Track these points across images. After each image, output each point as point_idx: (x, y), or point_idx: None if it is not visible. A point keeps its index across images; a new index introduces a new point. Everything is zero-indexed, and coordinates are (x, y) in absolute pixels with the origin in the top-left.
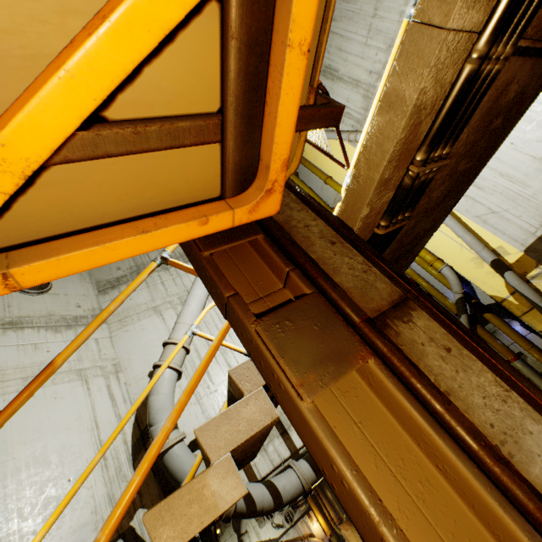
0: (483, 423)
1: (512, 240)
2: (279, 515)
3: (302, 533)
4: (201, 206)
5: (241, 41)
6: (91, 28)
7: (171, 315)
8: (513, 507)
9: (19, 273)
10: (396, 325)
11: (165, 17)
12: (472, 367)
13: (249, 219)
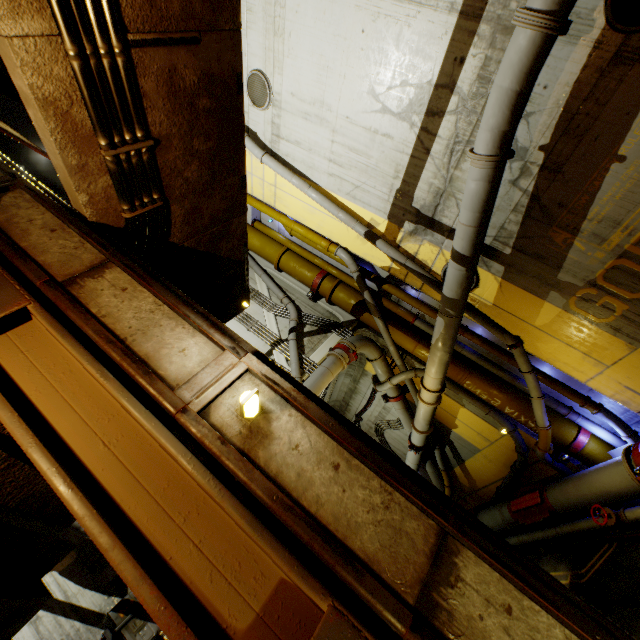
0: (125, 327)
1: (378, 211)
2: None
3: None
4: None
5: None
6: None
7: None
8: (98, 362)
9: None
10: (85, 282)
11: None
12: (140, 297)
13: None
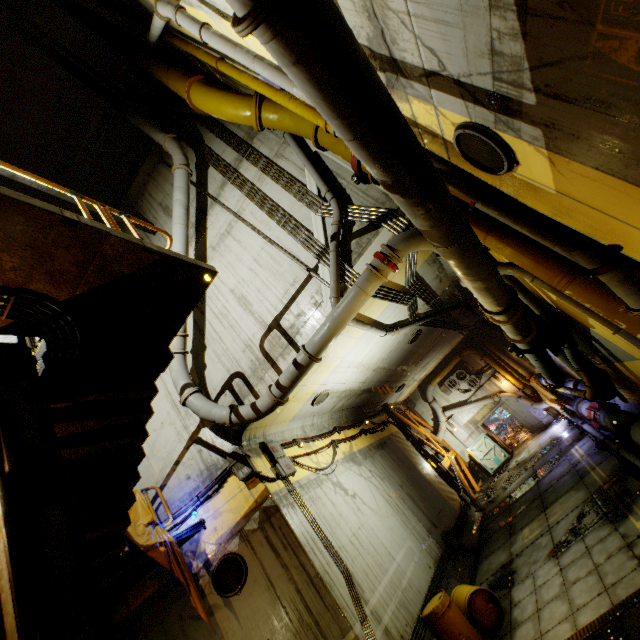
0: None
1: None
2: (461, 383)
3: (491, 392)
4: None
5: None
6: None
7: None
8: None
9: None
10: None
11: None
12: None
13: None
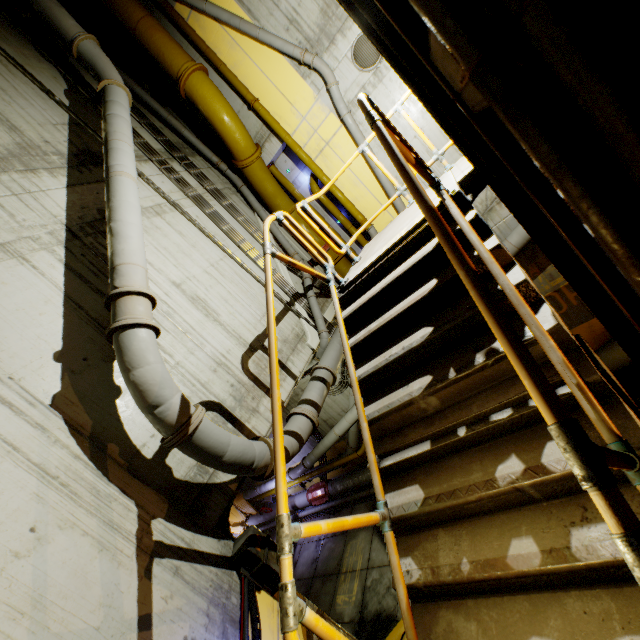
0: None
1: None
2: None
3: None
4: None
5: None
6: None
7: (49, 262)
8: None
9: None
10: None
11: None
12: None
13: None
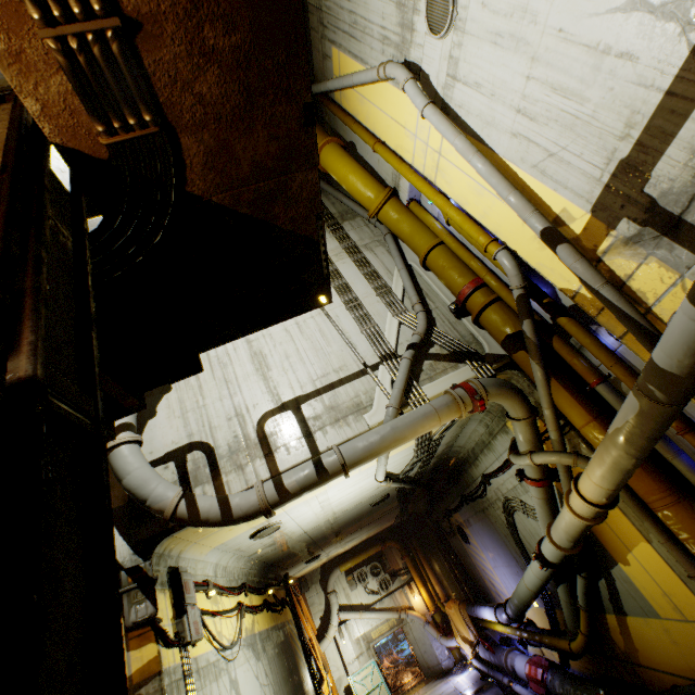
0: None
1: (576, 197)
2: (372, 580)
3: (400, 604)
4: None
5: None
6: None
7: None
8: None
9: None
10: None
11: None
12: None
13: None
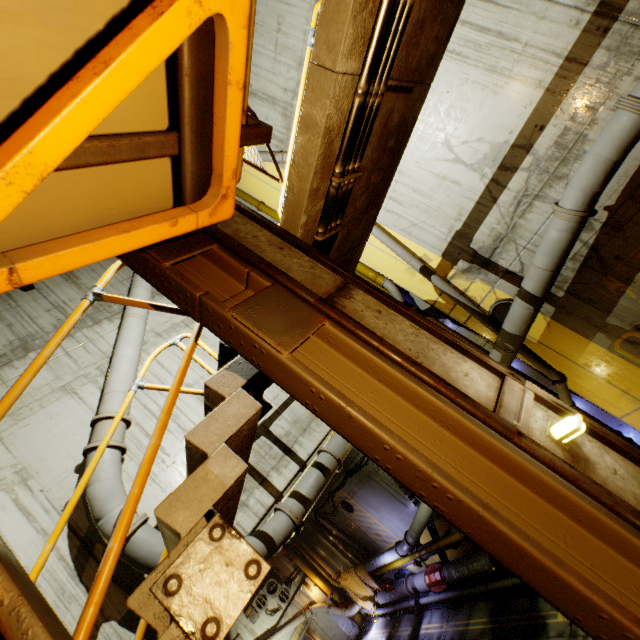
0: (405, 349)
1: (432, 248)
2: (272, 598)
3: (302, 605)
4: (168, 211)
5: (193, 78)
6: (96, 69)
7: (91, 391)
8: (422, 383)
9: (23, 269)
10: (342, 301)
11: (148, 65)
12: (396, 320)
13: (210, 222)
